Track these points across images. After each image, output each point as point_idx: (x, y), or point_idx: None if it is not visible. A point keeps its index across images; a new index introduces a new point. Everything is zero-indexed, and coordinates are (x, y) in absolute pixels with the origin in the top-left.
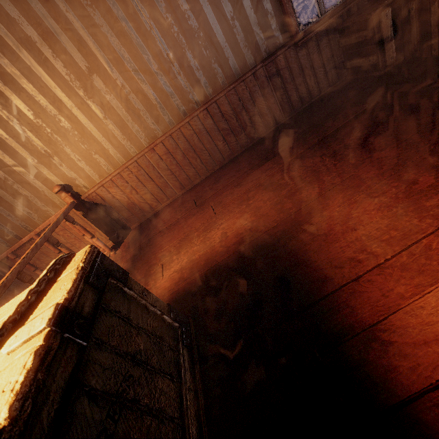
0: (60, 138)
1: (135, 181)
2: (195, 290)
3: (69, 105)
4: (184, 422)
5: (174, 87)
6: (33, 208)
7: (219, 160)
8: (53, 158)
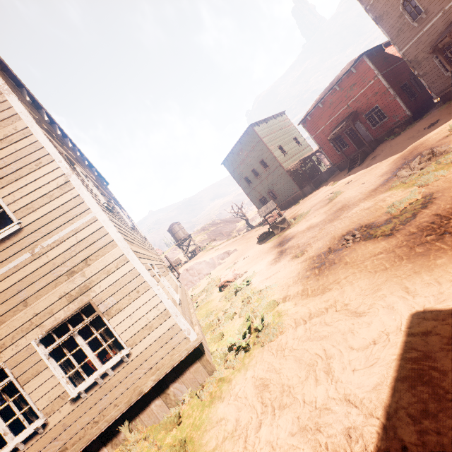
0: None
1: None
2: None
3: None
4: None
5: None
6: None
7: None
8: None
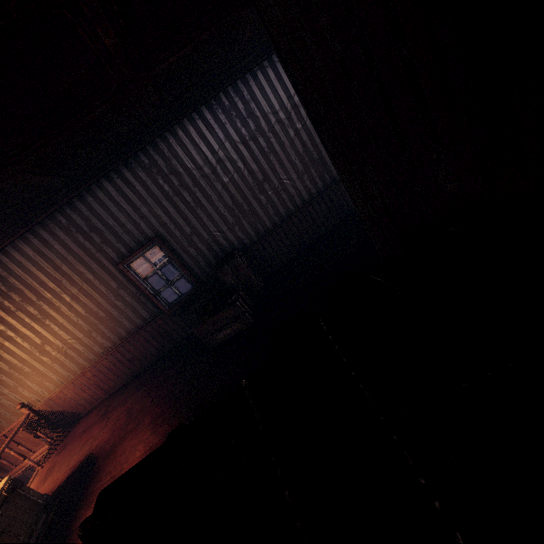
0: (24, 377)
1: (73, 393)
2: (69, 482)
3: (31, 361)
4: (29, 541)
5: (95, 342)
6: (3, 417)
7: (131, 374)
8: (19, 387)
